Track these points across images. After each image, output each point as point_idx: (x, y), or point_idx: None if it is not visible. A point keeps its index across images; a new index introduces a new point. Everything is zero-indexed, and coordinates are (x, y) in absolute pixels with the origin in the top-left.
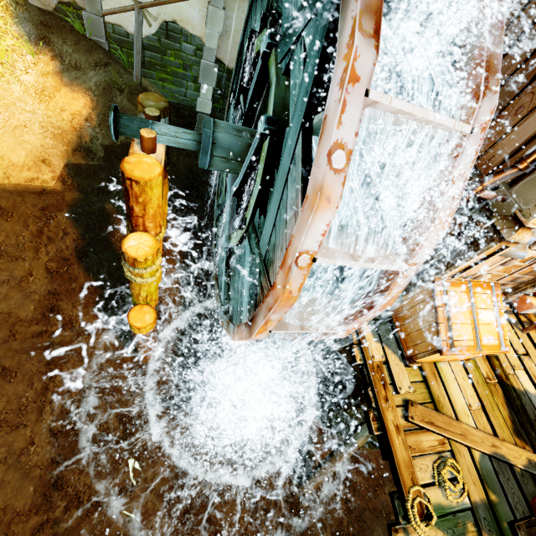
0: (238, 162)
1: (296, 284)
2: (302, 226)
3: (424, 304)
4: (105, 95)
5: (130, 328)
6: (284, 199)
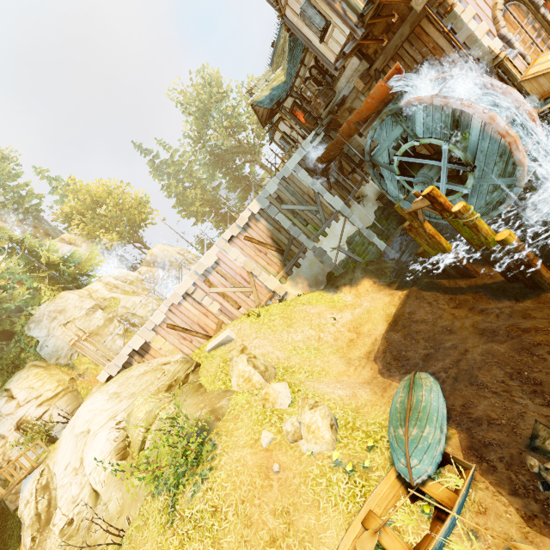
0: (435, 169)
1: (488, 112)
2: (468, 108)
3: (533, 83)
4: (366, 272)
5: (509, 244)
6: (459, 125)
